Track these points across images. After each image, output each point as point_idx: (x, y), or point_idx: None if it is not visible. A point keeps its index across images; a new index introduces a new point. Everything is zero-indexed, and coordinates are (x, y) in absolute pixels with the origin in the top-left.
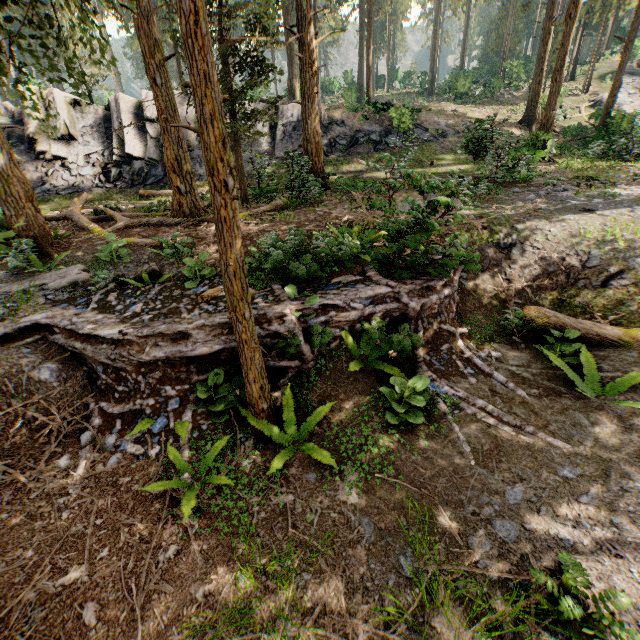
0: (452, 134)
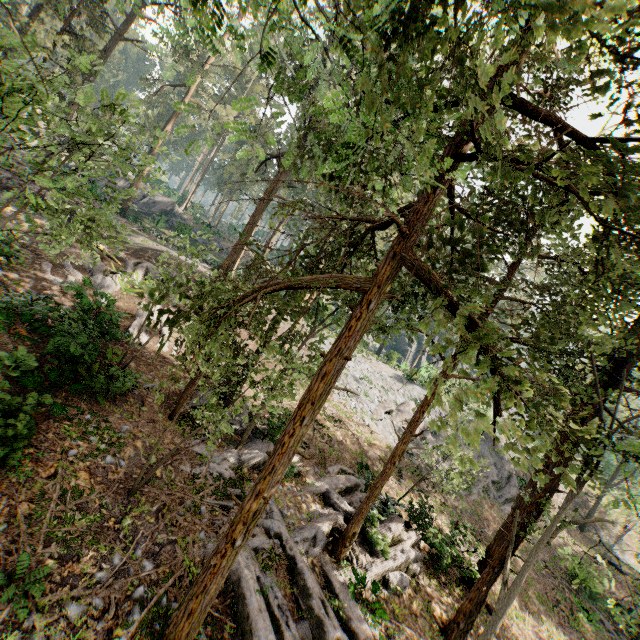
0: None
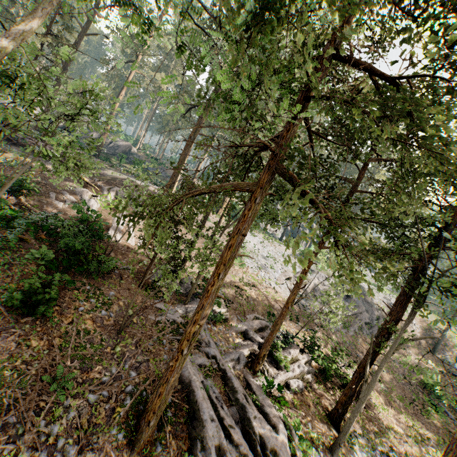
0: None
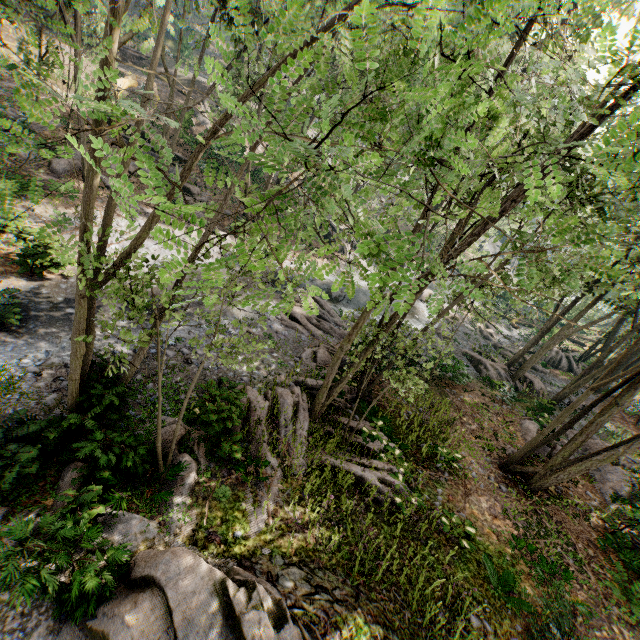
0: (208, 53)
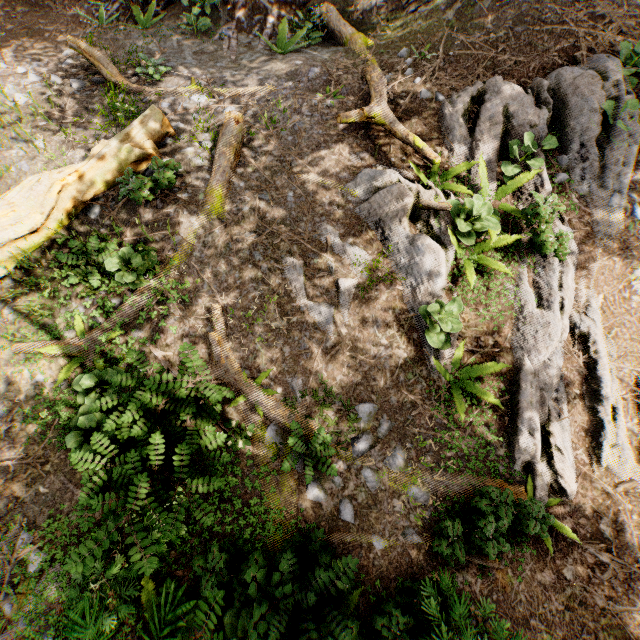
0: None
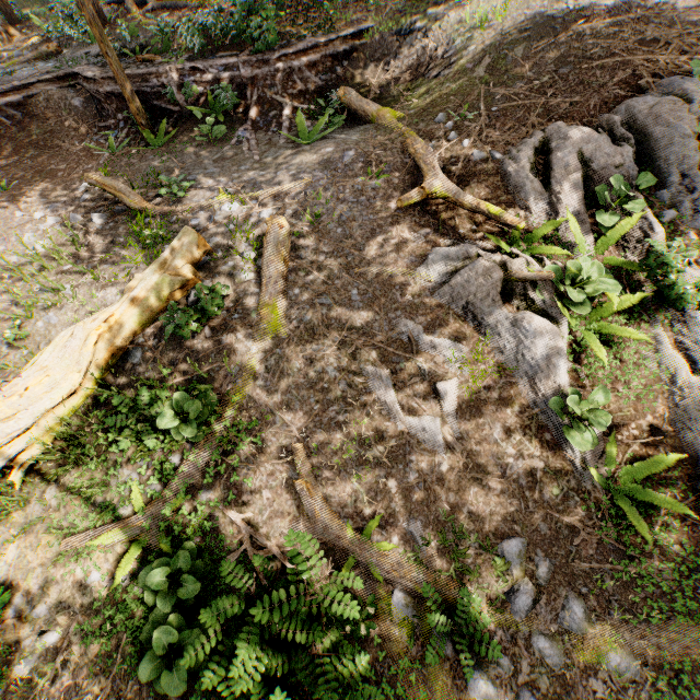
0: None
